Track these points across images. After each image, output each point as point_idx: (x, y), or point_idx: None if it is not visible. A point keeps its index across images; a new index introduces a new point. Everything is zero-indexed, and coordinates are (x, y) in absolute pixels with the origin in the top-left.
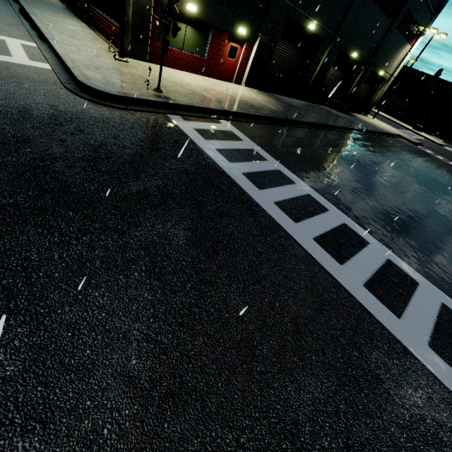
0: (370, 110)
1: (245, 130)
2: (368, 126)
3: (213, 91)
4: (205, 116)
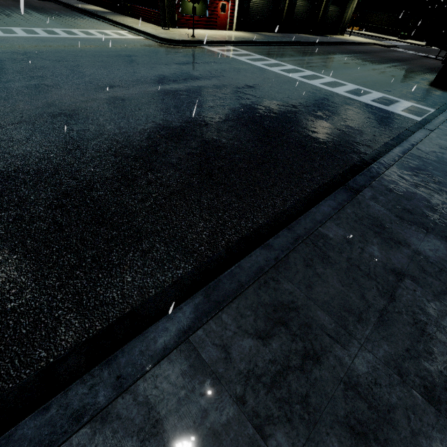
0: (345, 29)
1: (242, 48)
2: (338, 40)
3: (218, 35)
4: (219, 45)
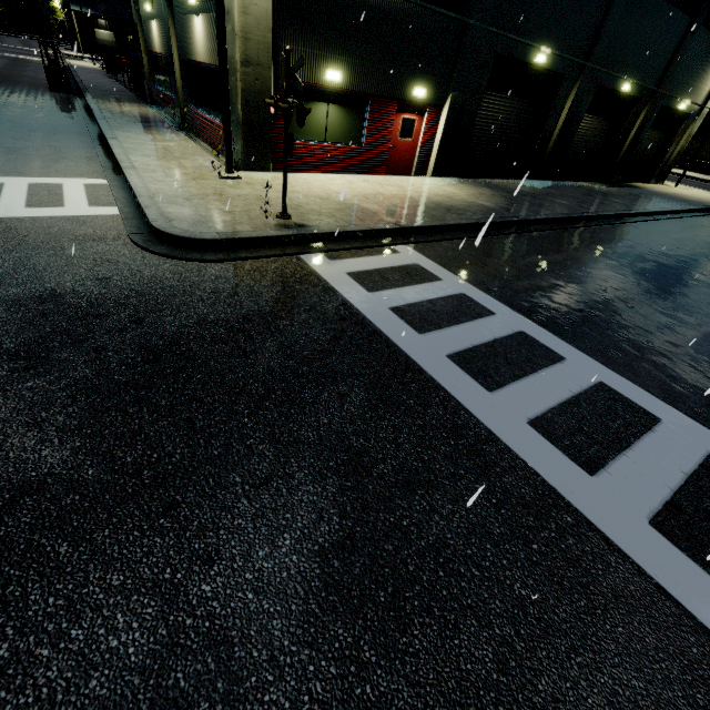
0: (668, 173)
1: (442, 256)
2: (673, 202)
3: (379, 197)
4: (366, 244)
